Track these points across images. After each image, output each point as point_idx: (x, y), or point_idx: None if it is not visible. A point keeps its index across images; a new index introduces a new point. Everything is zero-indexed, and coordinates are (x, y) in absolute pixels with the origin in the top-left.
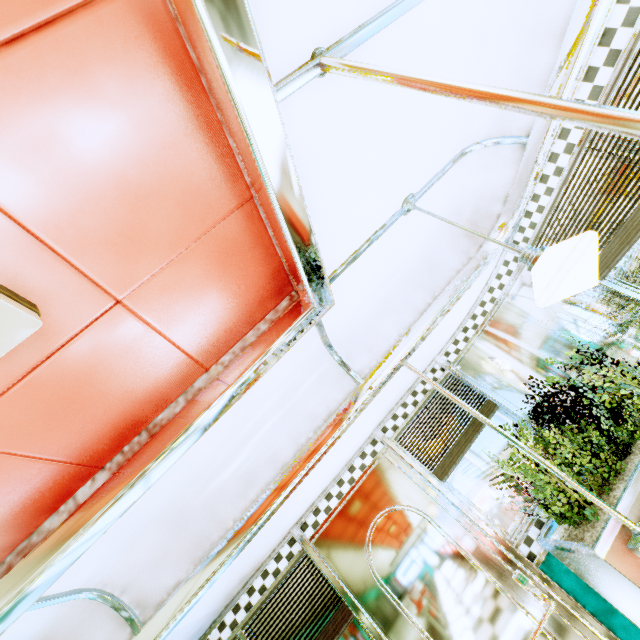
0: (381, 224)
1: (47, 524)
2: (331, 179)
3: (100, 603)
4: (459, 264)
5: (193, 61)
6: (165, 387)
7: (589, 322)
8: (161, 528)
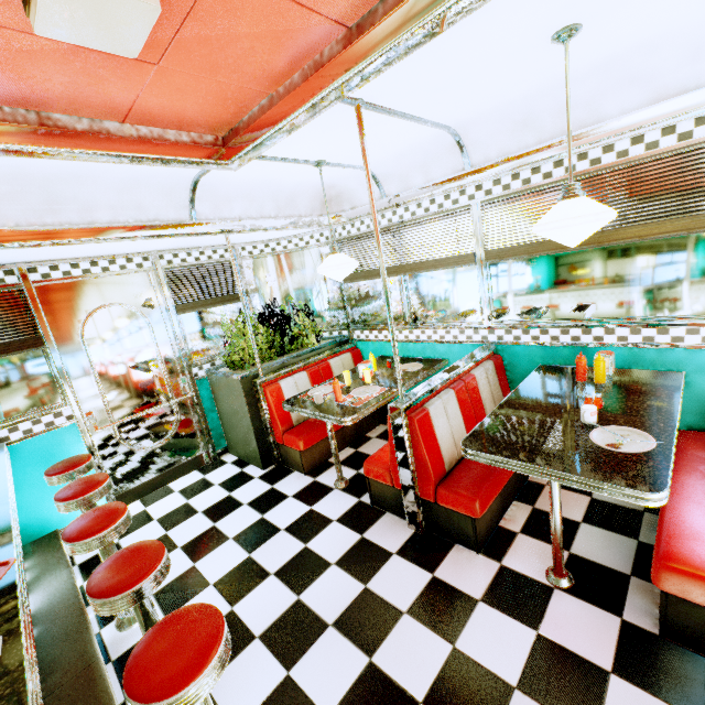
0: (299, 159)
1: None
2: (309, 128)
3: None
4: (305, 212)
5: (324, 49)
6: (91, 107)
7: (322, 297)
8: None
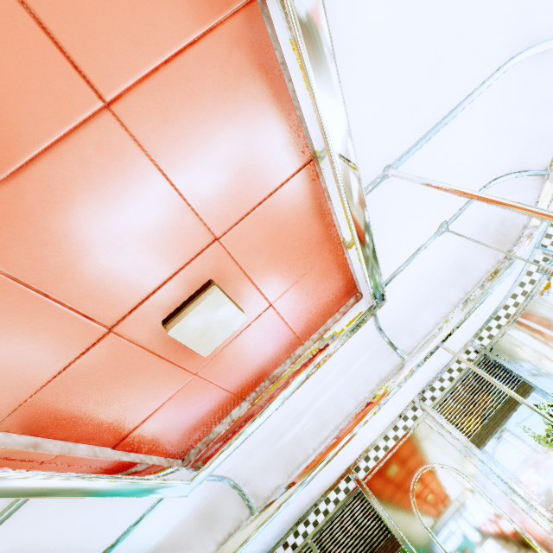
0: (421, 244)
1: (217, 429)
2: (389, 226)
3: (231, 489)
4: (488, 266)
5: (322, 186)
6: (281, 353)
7: None
8: (267, 446)
